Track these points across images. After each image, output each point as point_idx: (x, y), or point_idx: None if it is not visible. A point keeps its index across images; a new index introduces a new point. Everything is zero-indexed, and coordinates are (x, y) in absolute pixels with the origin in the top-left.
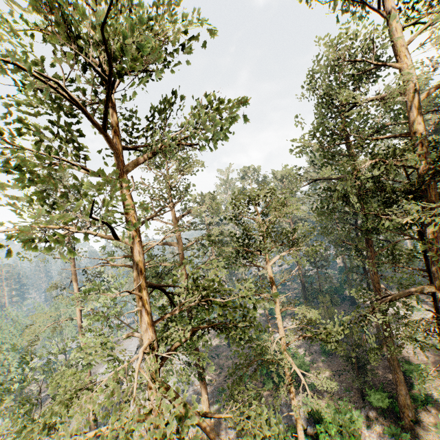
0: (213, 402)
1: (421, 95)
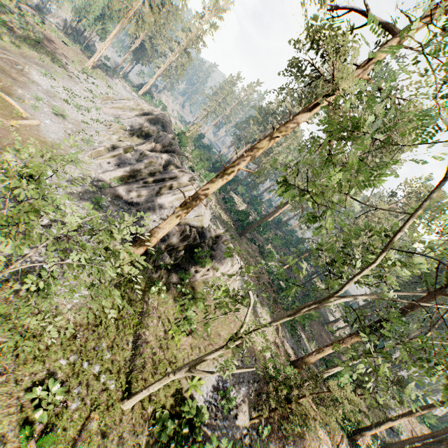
0: (263, 303)
1: None
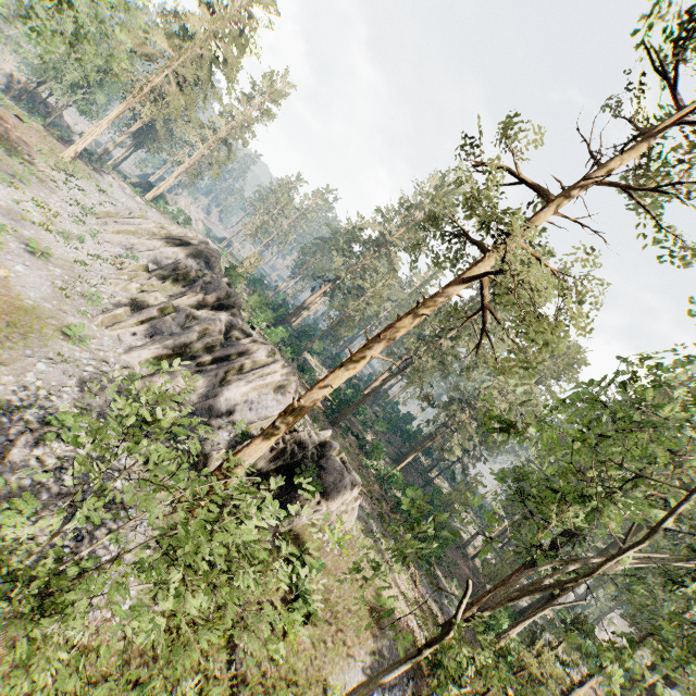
0: (386, 535)
1: None
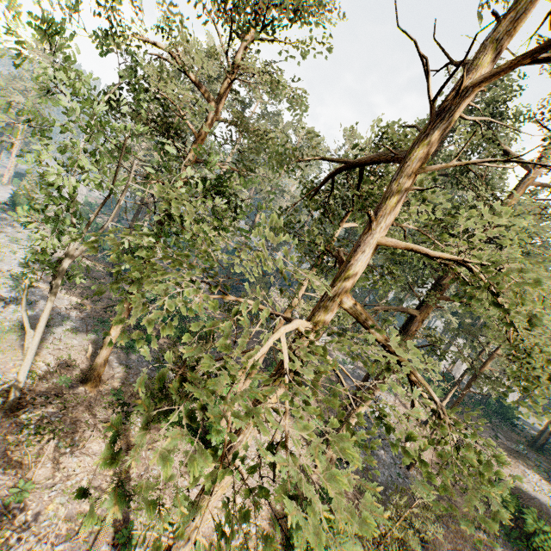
0: (87, 330)
1: (534, 182)
